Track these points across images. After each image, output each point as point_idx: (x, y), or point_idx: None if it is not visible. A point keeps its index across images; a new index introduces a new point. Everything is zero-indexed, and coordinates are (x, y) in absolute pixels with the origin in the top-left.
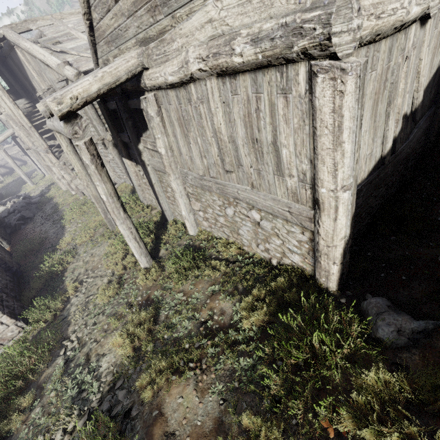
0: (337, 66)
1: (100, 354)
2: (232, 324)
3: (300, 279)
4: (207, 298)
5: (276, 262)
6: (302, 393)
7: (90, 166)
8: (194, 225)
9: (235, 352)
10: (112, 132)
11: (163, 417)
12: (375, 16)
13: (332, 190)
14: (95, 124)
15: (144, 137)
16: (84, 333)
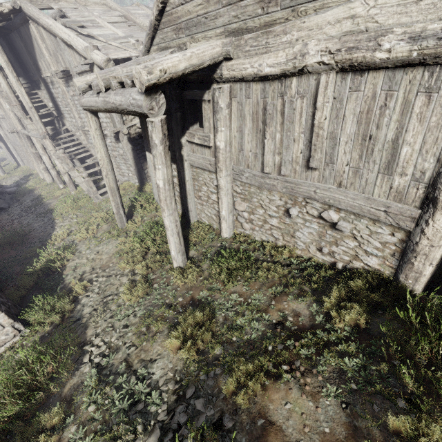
0: None
1: (145, 360)
2: (315, 326)
3: (379, 281)
4: (271, 300)
5: (341, 266)
6: (439, 392)
7: (158, 147)
8: (230, 227)
9: (332, 353)
10: (142, 123)
11: (275, 426)
12: None
13: None
14: (114, 114)
15: (192, 131)
16: (113, 336)
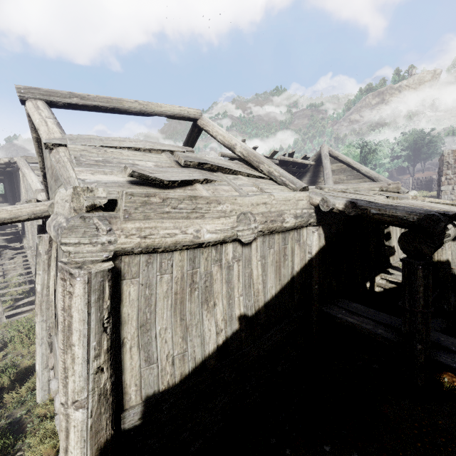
0: (66, 269)
1: None
2: None
3: None
4: None
5: None
6: None
7: None
8: (45, 388)
9: None
10: None
11: None
12: (138, 236)
13: (62, 402)
14: None
15: None
16: None
